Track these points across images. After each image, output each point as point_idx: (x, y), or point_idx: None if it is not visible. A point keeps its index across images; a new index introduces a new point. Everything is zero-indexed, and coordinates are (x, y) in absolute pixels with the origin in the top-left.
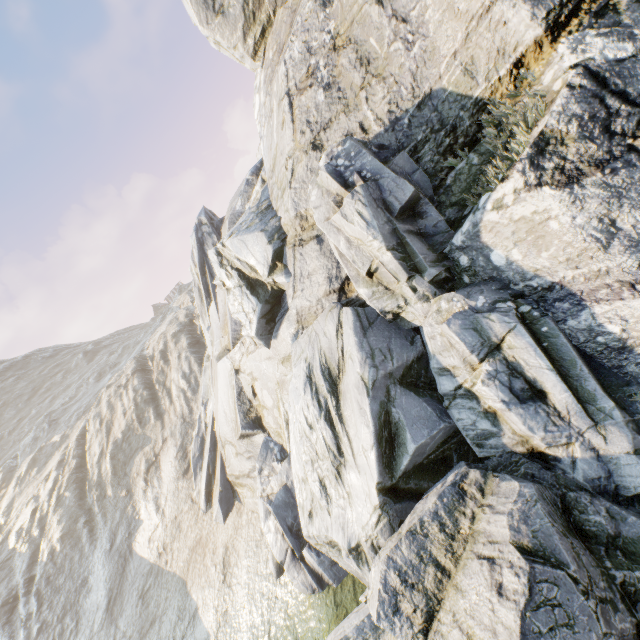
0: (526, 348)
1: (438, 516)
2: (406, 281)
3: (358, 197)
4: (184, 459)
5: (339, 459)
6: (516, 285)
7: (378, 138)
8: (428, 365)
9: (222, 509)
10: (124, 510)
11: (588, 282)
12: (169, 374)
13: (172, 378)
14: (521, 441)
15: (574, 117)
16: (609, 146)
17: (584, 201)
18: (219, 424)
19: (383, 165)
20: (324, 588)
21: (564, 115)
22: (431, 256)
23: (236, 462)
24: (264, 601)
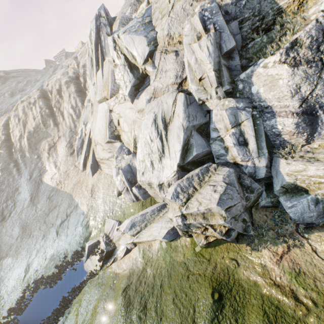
0: (249, 127)
1: (198, 175)
2: (215, 88)
3: (210, 38)
4: (71, 148)
5: (162, 154)
6: (255, 103)
7: (226, 6)
8: (208, 127)
9: (92, 171)
10: (36, 164)
11: (280, 108)
12: (62, 104)
13: (64, 107)
14: (233, 159)
15: (311, 36)
16: (315, 55)
17: (295, 76)
18: (95, 135)
19: (226, 25)
20: (138, 201)
21: (308, 34)
22: (229, 80)
23: (102, 153)
24: (111, 203)
